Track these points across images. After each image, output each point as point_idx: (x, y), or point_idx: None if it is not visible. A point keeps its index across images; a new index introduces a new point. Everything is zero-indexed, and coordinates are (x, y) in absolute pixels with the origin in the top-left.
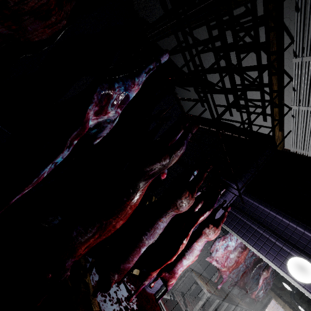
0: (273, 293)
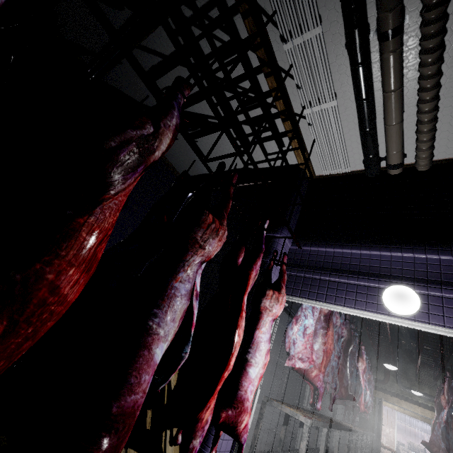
0: (380, 393)
